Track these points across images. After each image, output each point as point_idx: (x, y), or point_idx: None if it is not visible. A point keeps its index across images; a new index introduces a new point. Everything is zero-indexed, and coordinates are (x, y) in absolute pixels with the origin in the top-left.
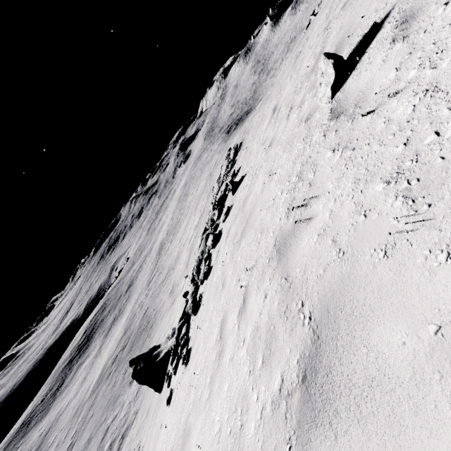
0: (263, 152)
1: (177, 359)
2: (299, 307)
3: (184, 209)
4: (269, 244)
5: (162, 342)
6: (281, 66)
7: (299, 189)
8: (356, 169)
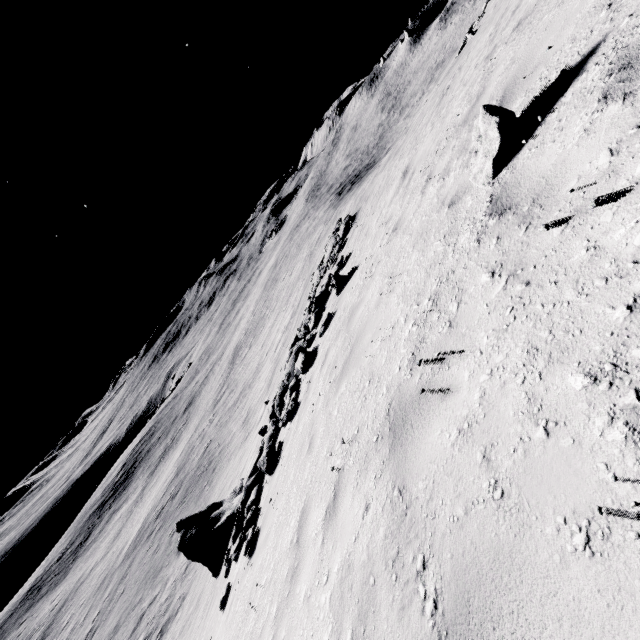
0: (385, 239)
1: (240, 537)
2: (419, 567)
3: (271, 301)
4: (380, 407)
5: (226, 497)
6: (421, 102)
7: (432, 324)
8: (531, 325)
